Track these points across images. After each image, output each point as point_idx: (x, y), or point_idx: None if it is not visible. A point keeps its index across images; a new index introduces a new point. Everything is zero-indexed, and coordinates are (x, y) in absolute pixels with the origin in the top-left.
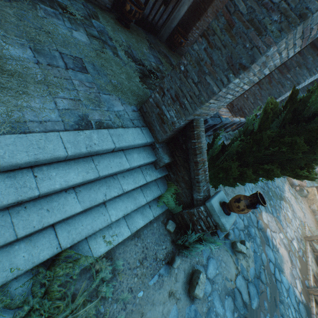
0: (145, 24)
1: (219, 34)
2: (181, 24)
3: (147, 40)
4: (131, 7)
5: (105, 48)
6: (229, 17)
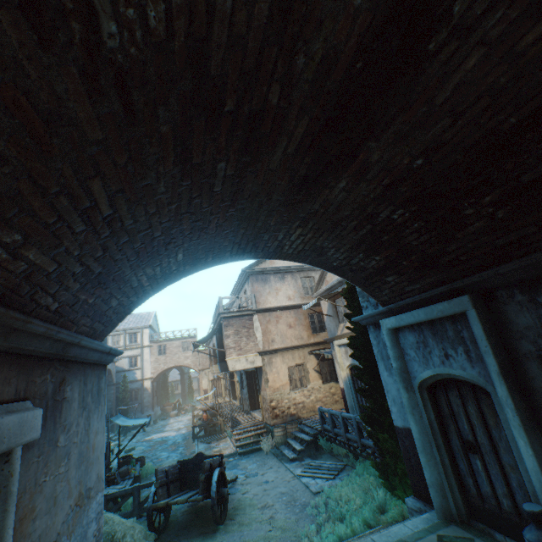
0: None
1: None
2: None
3: None
4: None
5: None
6: None
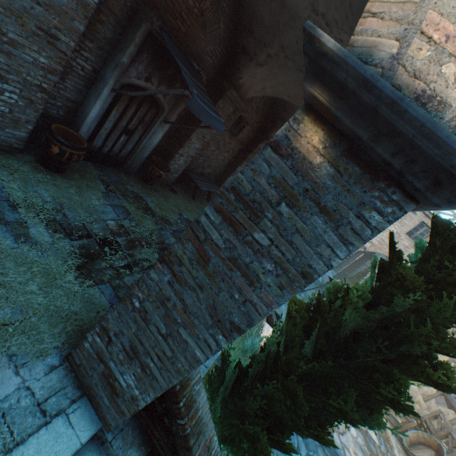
0: (98, 156)
1: (188, 266)
2: (157, 150)
3: (102, 180)
4: (63, 149)
5: None
6: (200, 245)
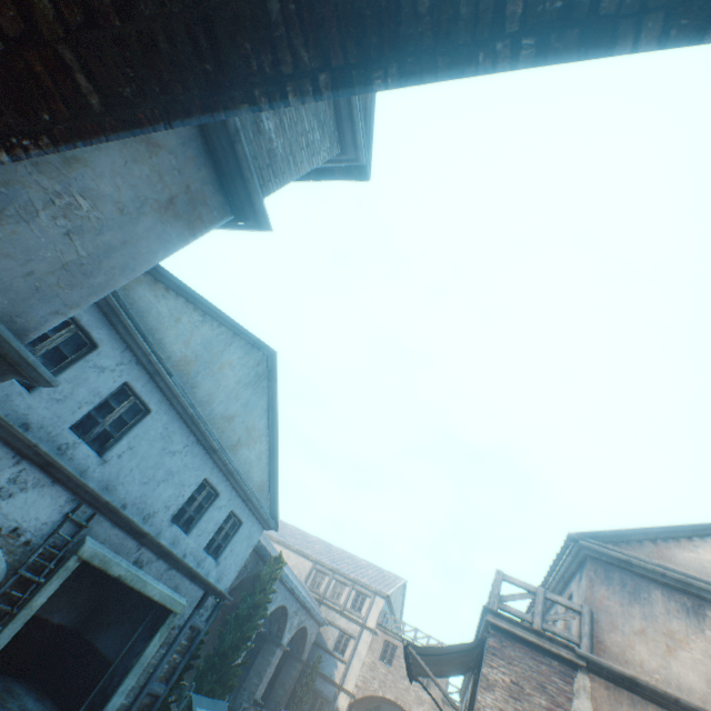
0: None
1: None
2: None
3: None
4: None
5: None
6: None
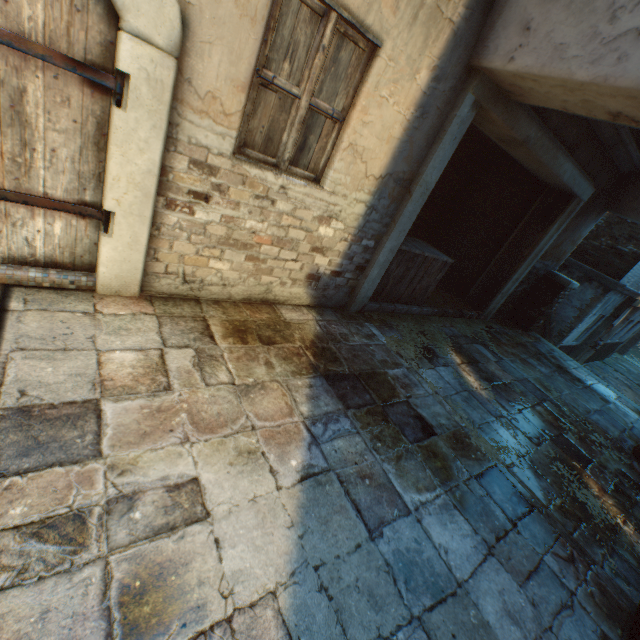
0: None
1: None
2: None
3: None
4: None
5: (615, 358)
6: None
